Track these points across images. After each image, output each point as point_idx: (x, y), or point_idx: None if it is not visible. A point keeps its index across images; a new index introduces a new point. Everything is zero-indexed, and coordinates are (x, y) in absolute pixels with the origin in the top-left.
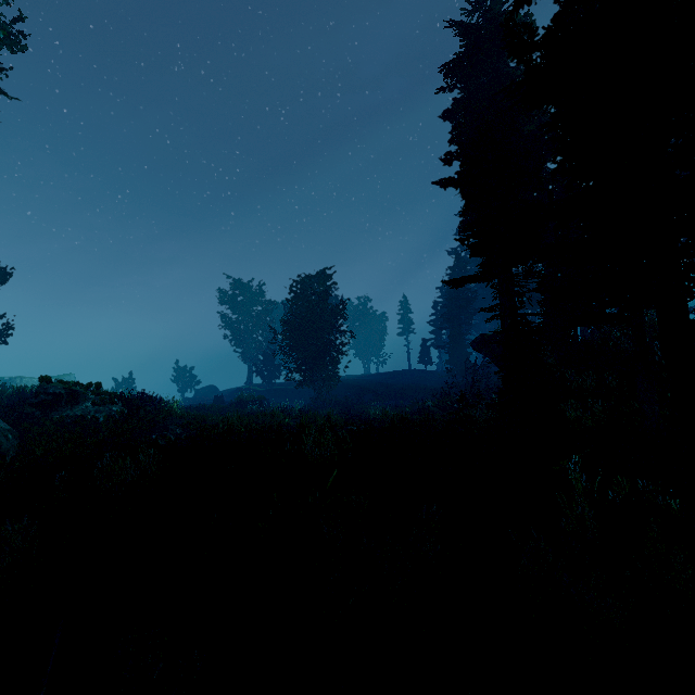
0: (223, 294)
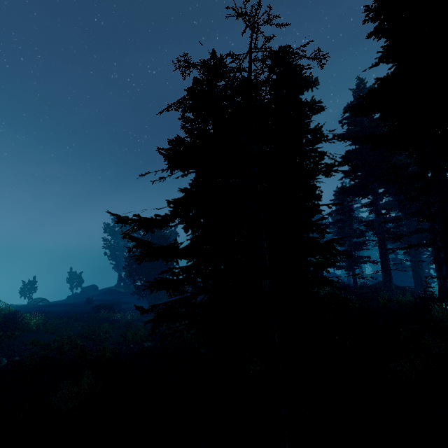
0: (106, 225)
